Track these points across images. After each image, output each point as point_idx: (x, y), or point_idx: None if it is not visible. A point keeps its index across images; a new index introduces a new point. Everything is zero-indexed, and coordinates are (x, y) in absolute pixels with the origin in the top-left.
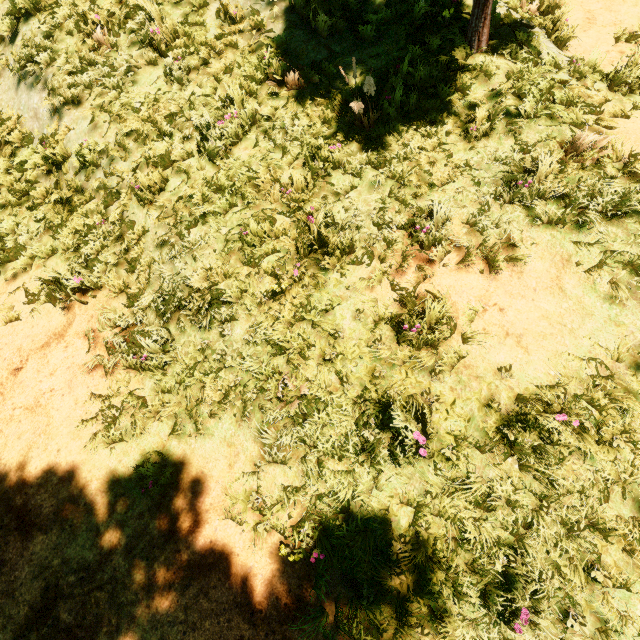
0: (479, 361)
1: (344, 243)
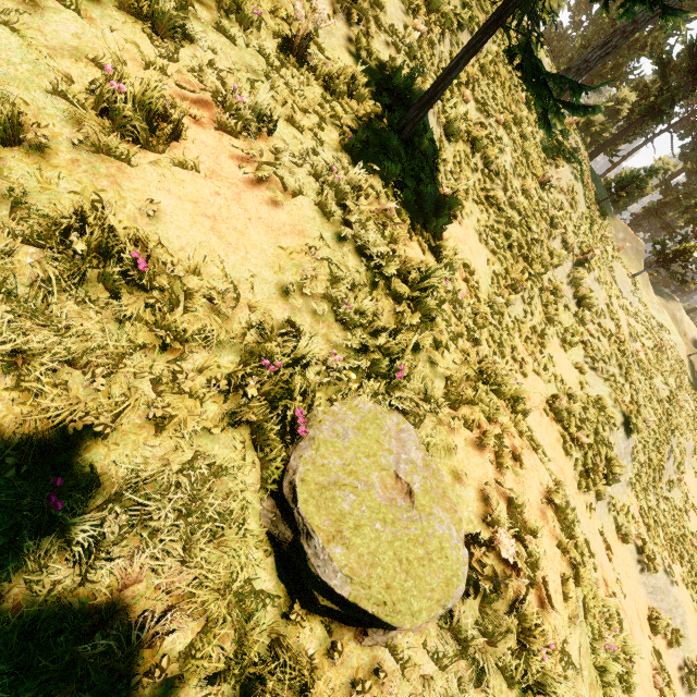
0: (141, 182)
1: (161, 5)
